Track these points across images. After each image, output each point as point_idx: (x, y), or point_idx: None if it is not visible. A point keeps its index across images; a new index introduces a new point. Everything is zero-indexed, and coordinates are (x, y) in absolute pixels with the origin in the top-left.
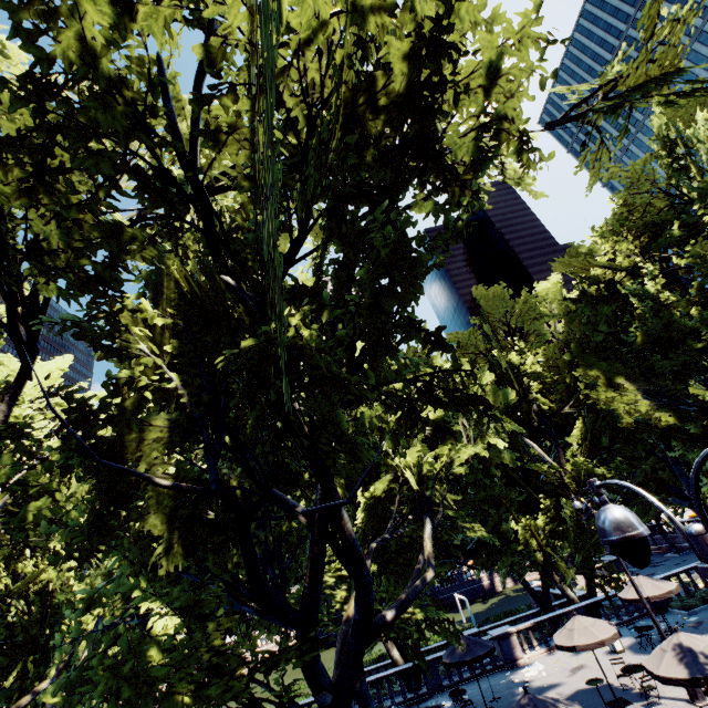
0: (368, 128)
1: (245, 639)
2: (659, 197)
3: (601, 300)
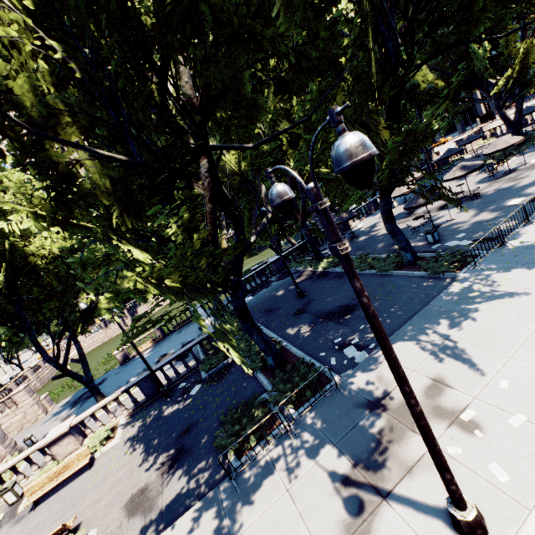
0: None
1: None
2: None
3: None
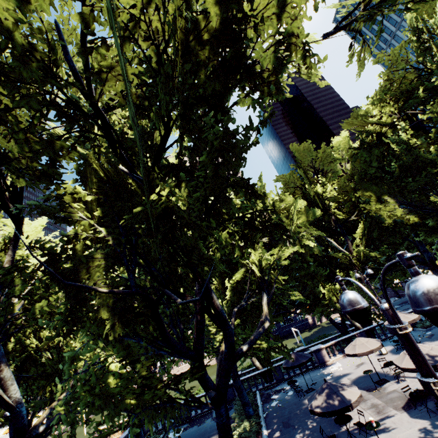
0: (199, 57)
1: (171, 363)
2: (411, 72)
3: (373, 146)
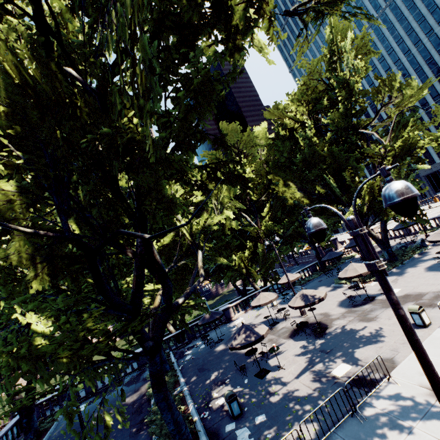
0: None
1: None
2: (321, 82)
3: (286, 139)
